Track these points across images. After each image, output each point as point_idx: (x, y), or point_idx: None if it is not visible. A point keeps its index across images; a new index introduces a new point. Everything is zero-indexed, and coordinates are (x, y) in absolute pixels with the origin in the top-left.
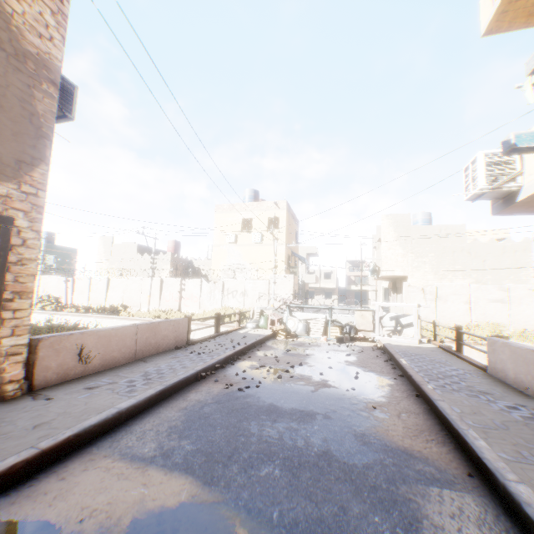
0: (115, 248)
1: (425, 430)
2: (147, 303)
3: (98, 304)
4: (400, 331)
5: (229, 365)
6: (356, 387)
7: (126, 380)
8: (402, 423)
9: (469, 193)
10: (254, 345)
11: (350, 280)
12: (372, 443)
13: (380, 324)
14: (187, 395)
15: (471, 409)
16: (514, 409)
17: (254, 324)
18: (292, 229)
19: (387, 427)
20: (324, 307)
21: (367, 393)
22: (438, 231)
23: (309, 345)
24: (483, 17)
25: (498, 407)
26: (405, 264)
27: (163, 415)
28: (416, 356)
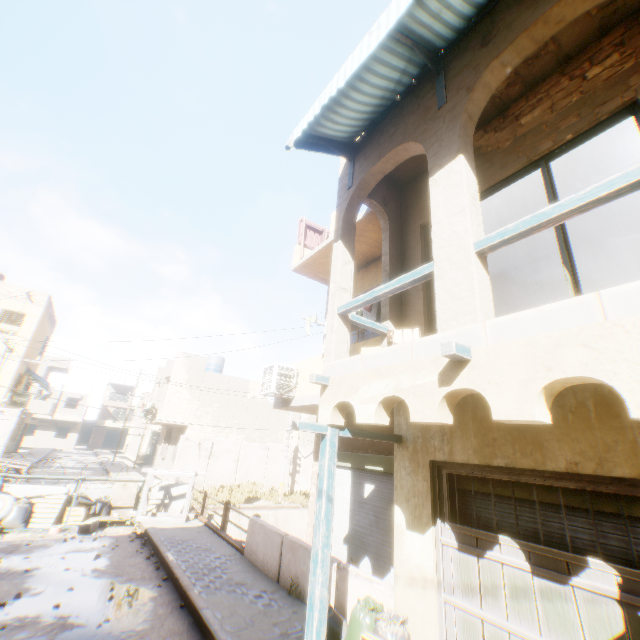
0: None
1: None
2: None
3: None
4: (168, 505)
5: None
6: (112, 614)
7: None
8: None
9: (264, 391)
10: None
11: (107, 412)
12: None
13: (147, 497)
14: None
15: (231, 608)
16: (260, 596)
17: None
18: (44, 334)
19: None
20: (73, 477)
21: (127, 620)
22: (228, 382)
23: (30, 546)
24: (295, 259)
25: (250, 598)
26: (189, 412)
27: None
28: (184, 544)
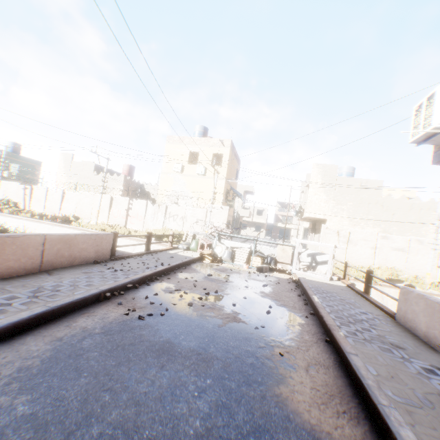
0: (74, 164)
1: (335, 395)
2: (96, 216)
3: (52, 213)
4: (315, 267)
5: (143, 286)
6: (266, 324)
7: (7, 296)
8: (310, 381)
9: (417, 134)
10: (178, 266)
11: (277, 218)
12: (272, 414)
13: (298, 259)
14: (75, 320)
15: (388, 370)
16: (432, 373)
17: (185, 247)
18: (233, 166)
19: (293, 387)
20: (250, 238)
21: (276, 333)
22: (359, 184)
23: (231, 271)
24: None
25: (415, 369)
26: (327, 209)
27: (25, 349)
28: (328, 294)
